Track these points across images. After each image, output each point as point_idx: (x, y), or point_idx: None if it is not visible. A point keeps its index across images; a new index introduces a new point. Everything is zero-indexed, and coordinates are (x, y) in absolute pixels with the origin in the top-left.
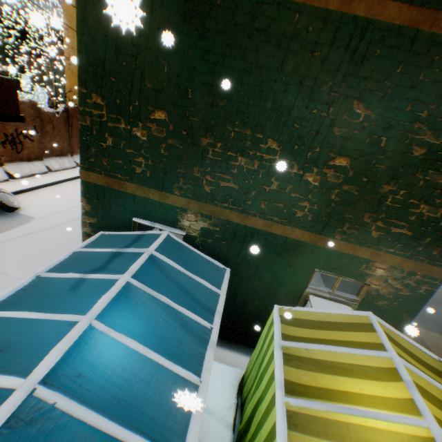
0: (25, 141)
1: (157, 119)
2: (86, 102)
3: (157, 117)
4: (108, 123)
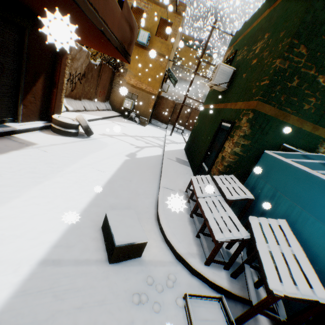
0: (76, 82)
1: None
2: (292, 51)
3: None
4: (300, 69)
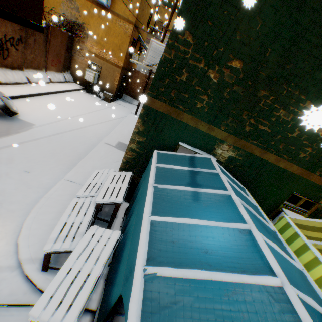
0: (10, 49)
1: (232, 67)
2: (177, 37)
3: (233, 66)
4: (189, 61)
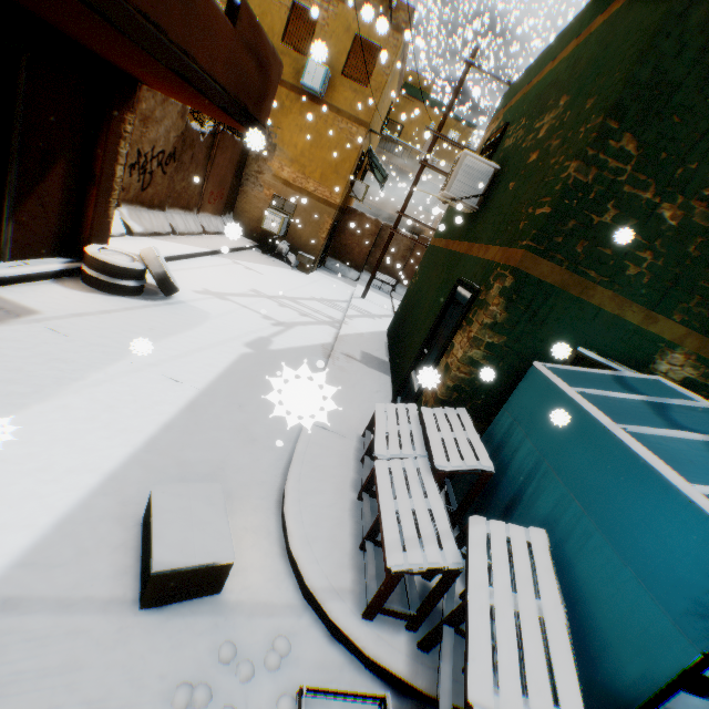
0: (154, 172)
1: None
2: (605, 144)
3: None
4: (623, 187)
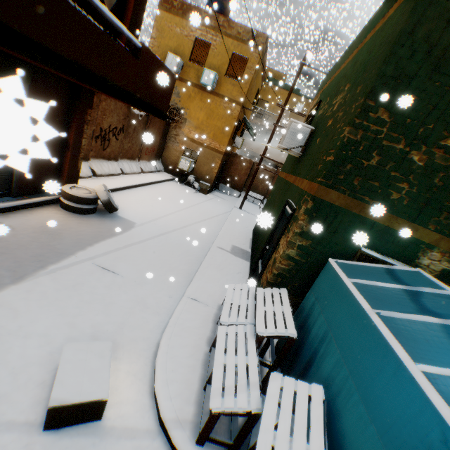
0: (111, 139)
1: (446, 145)
2: (367, 115)
3: (446, 144)
4: (382, 141)
